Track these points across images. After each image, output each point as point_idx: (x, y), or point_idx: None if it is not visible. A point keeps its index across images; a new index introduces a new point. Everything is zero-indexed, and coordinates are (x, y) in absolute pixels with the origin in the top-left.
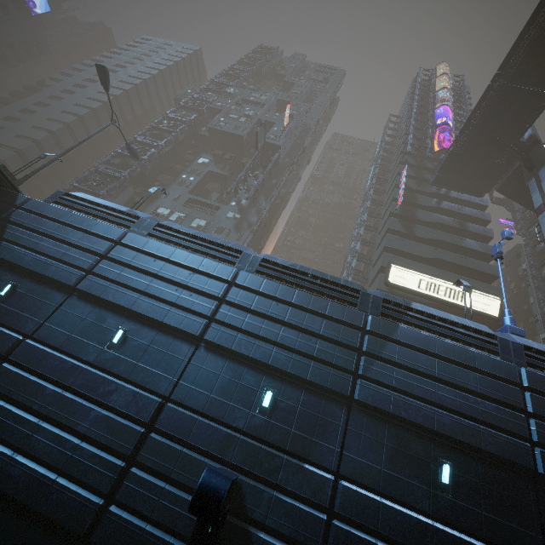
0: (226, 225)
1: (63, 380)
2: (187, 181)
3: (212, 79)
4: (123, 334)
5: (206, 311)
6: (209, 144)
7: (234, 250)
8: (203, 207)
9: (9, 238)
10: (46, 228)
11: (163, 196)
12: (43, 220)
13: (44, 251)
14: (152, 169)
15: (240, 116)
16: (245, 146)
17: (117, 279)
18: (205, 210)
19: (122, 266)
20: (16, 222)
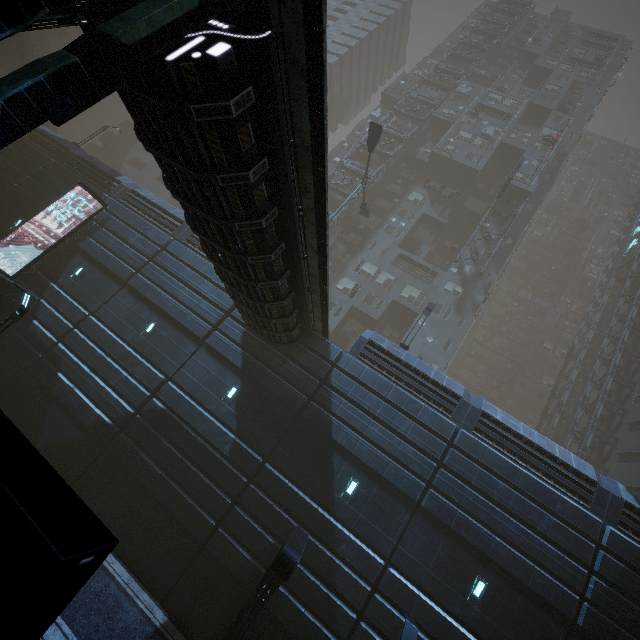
0: (445, 301)
1: (440, 638)
2: (397, 228)
3: (428, 57)
4: (484, 588)
5: (576, 584)
6: (424, 171)
7: (584, 478)
8: (413, 266)
9: (338, 414)
10: (371, 405)
11: (368, 246)
12: (365, 392)
13: (377, 442)
14: (358, 208)
15: (475, 134)
16: (475, 181)
17: (464, 505)
18: (415, 271)
19: (460, 479)
20: (338, 389)
